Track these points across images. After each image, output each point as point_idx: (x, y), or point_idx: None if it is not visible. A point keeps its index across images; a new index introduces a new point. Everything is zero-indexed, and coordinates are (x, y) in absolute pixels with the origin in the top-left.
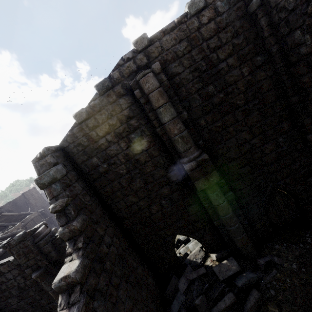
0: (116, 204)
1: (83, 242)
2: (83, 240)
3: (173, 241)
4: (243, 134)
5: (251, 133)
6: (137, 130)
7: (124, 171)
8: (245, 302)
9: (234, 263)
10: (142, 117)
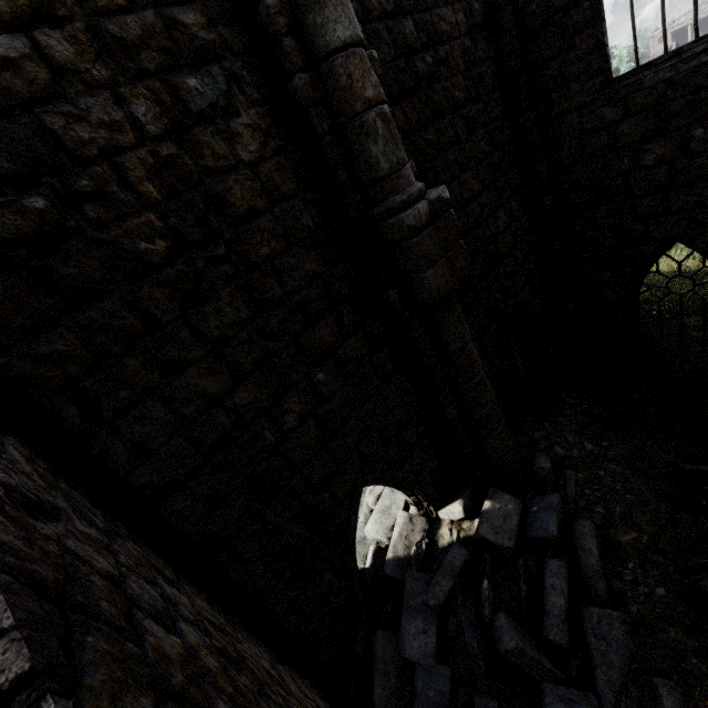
0: (118, 424)
1: (19, 632)
2: (14, 612)
3: (355, 515)
4: (468, 176)
5: (479, 179)
6: (212, 66)
7: (158, 247)
8: (580, 561)
9: (505, 498)
10: (230, 18)
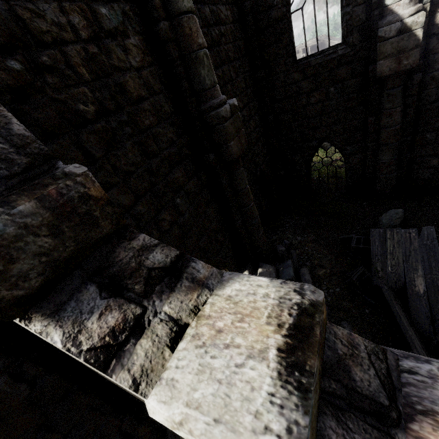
0: None
1: (163, 245)
2: (153, 241)
3: None
4: (237, 99)
5: (242, 102)
6: (114, 4)
7: (90, 109)
8: None
9: (267, 266)
10: None
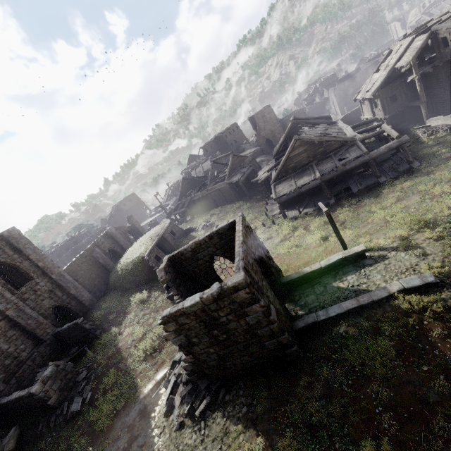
0: None
1: None
2: None
3: None
4: None
5: None
6: None
7: None
8: None
9: None
10: None
